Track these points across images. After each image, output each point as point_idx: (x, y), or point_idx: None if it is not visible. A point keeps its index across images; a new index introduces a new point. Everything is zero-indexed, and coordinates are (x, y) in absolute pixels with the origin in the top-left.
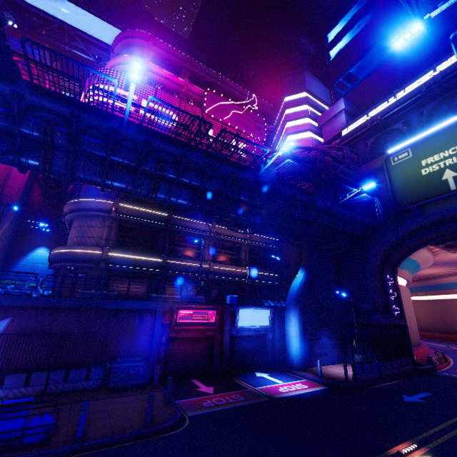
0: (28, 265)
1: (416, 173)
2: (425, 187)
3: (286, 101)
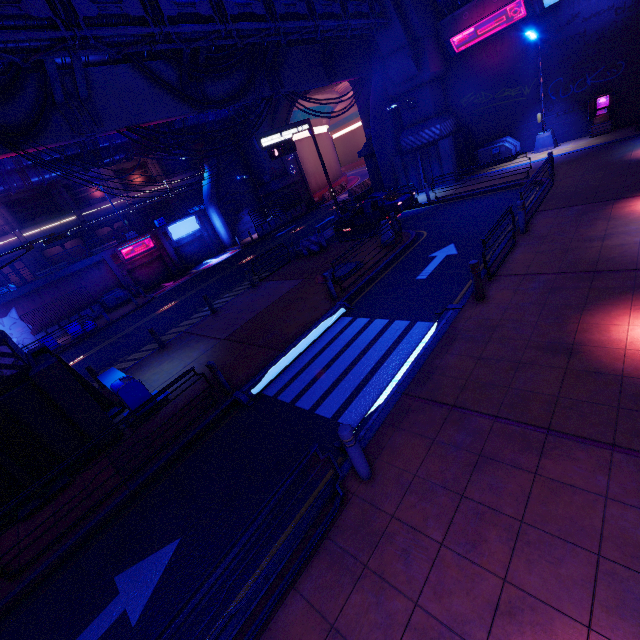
0: None
1: None
2: None
3: None
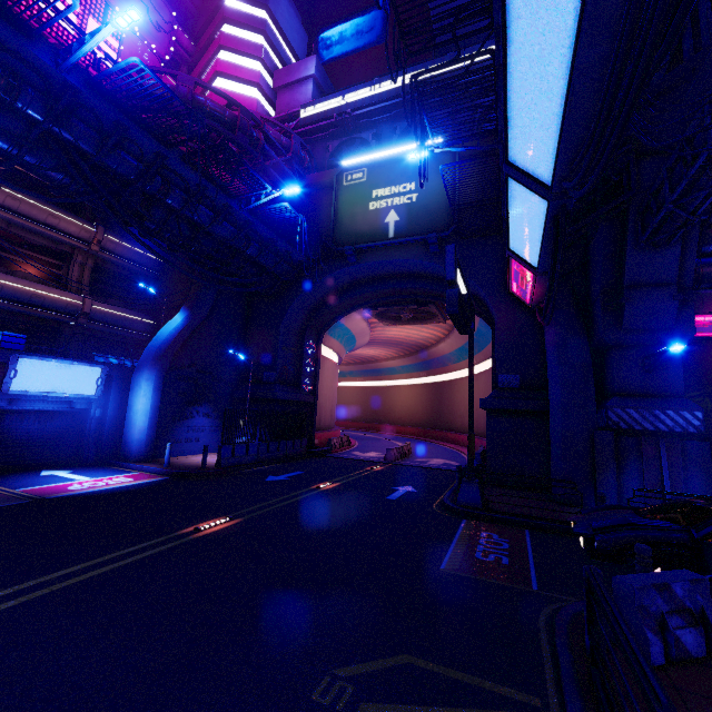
0: None
1: (364, 206)
2: (367, 227)
3: (228, 5)
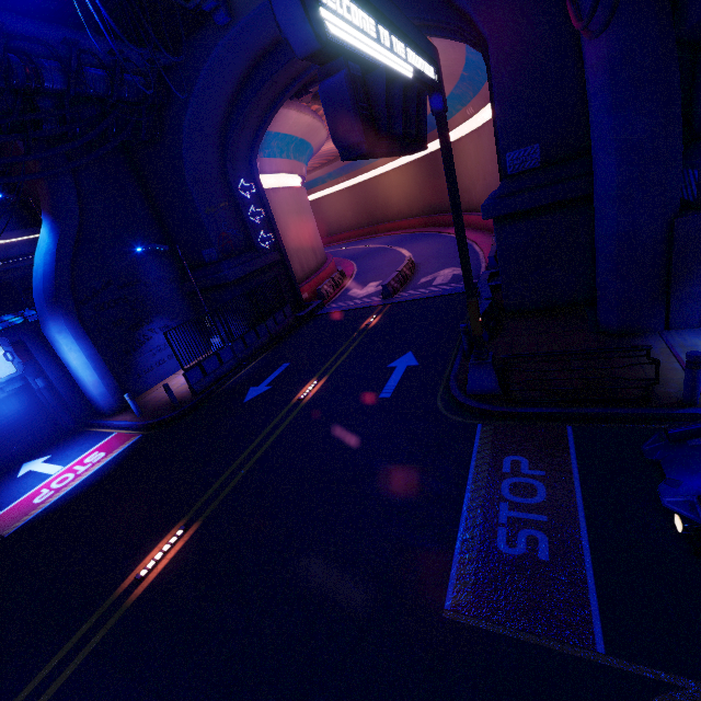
0: None
1: None
2: None
3: None
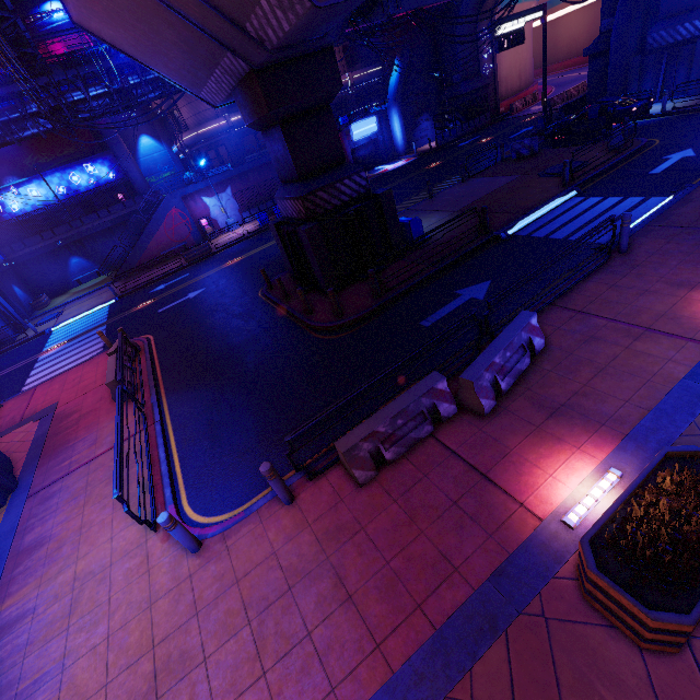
0: (147, 159)
1: None
2: None
3: None
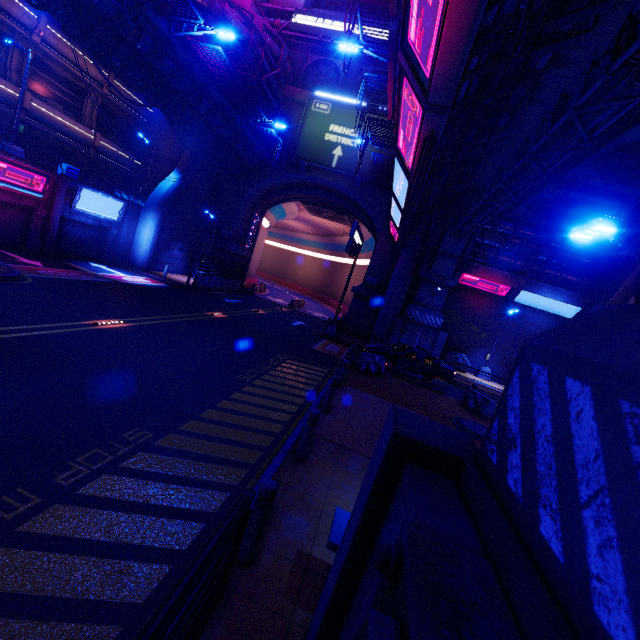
0: None
1: (322, 134)
2: (320, 151)
3: None
